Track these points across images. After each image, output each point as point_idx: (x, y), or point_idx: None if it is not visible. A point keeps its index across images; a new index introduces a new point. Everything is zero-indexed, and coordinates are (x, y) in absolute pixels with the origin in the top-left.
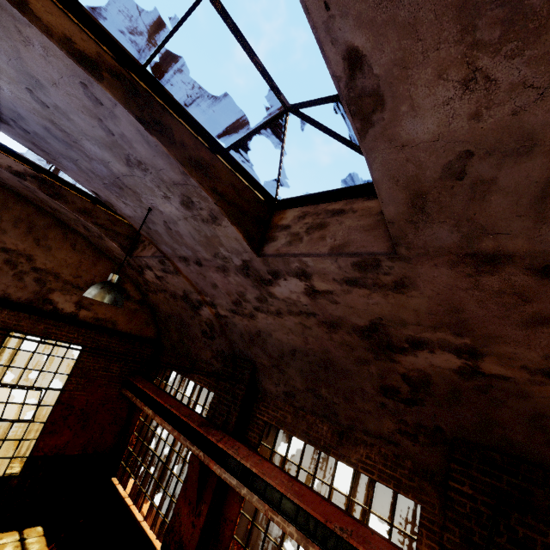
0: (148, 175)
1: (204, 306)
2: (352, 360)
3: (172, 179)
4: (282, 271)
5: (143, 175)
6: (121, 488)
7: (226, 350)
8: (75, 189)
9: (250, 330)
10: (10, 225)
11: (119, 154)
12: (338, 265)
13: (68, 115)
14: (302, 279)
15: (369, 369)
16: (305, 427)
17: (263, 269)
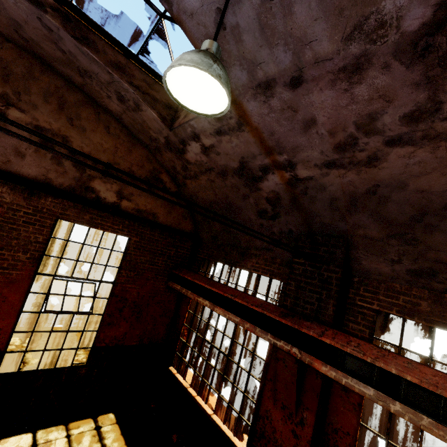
0: None
1: (272, 172)
2: None
3: None
4: None
5: None
6: (180, 377)
7: (296, 228)
8: (104, 34)
9: (354, 189)
10: (40, 99)
11: None
12: None
13: None
14: None
15: None
16: None
17: None
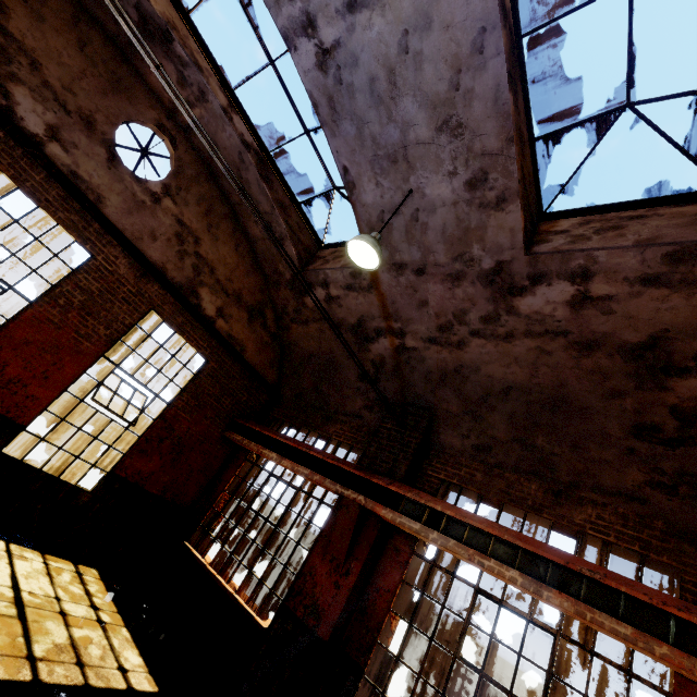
0: (454, 143)
1: (385, 336)
2: (599, 394)
3: (485, 147)
4: (551, 272)
5: (447, 143)
6: (198, 555)
7: (392, 396)
8: (282, 180)
9: (446, 366)
10: (194, 200)
11: (440, 114)
12: (642, 258)
13: (422, 64)
14: (575, 282)
15: (622, 403)
16: (503, 486)
17: (522, 272)
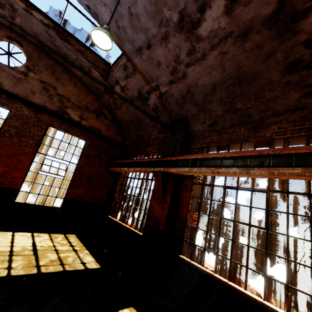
0: None
1: (151, 93)
2: (261, 60)
3: None
4: None
5: None
6: (114, 218)
7: (166, 121)
8: (74, 38)
9: (182, 92)
10: (43, 69)
11: None
12: None
13: None
14: None
15: (275, 58)
16: (227, 136)
17: (194, 9)
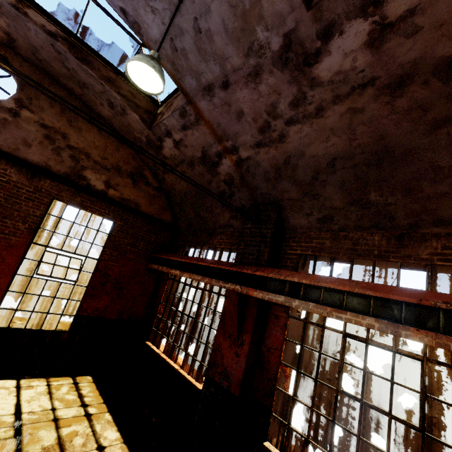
0: None
1: (224, 157)
2: (422, 130)
3: None
4: (339, 16)
5: None
6: (155, 348)
7: (246, 202)
8: (99, 57)
9: (276, 162)
10: (47, 104)
11: None
12: None
13: None
14: (368, 14)
15: (449, 130)
16: (350, 245)
17: (311, 33)
